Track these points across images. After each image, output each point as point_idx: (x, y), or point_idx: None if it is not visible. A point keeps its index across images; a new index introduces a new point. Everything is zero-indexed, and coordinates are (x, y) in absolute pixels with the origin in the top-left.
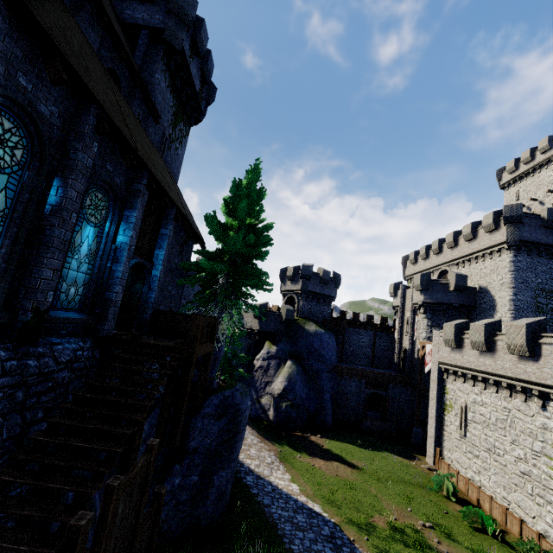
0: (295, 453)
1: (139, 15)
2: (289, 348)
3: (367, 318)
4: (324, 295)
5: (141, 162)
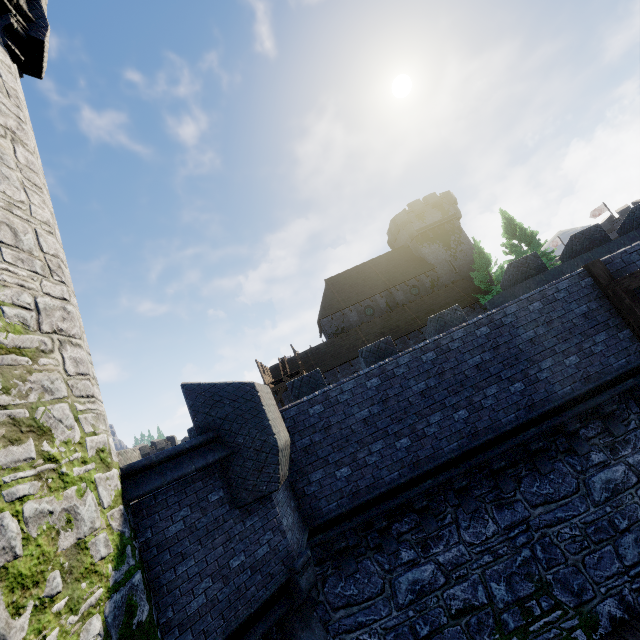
0: None
1: (403, 238)
2: None
3: None
4: None
5: (424, 326)
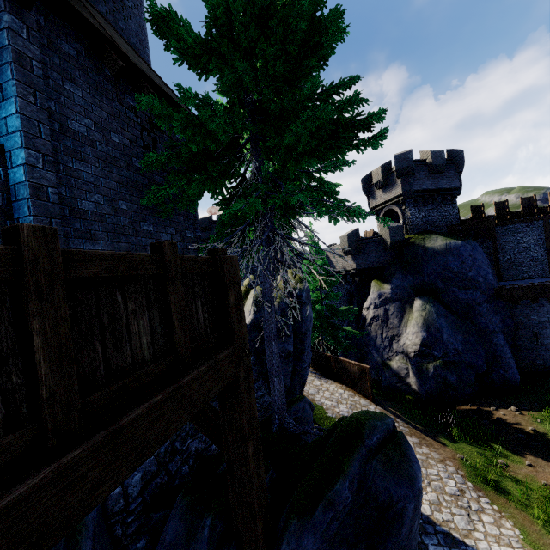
0: (489, 455)
1: None
2: (411, 282)
3: (523, 204)
4: (442, 191)
5: None
